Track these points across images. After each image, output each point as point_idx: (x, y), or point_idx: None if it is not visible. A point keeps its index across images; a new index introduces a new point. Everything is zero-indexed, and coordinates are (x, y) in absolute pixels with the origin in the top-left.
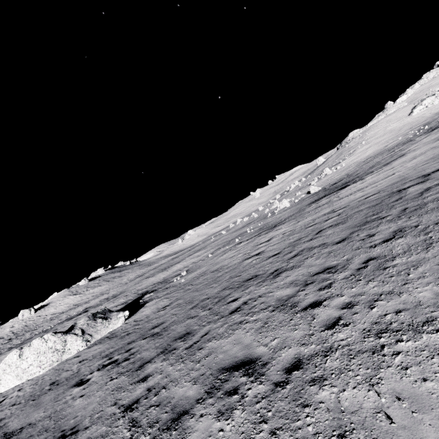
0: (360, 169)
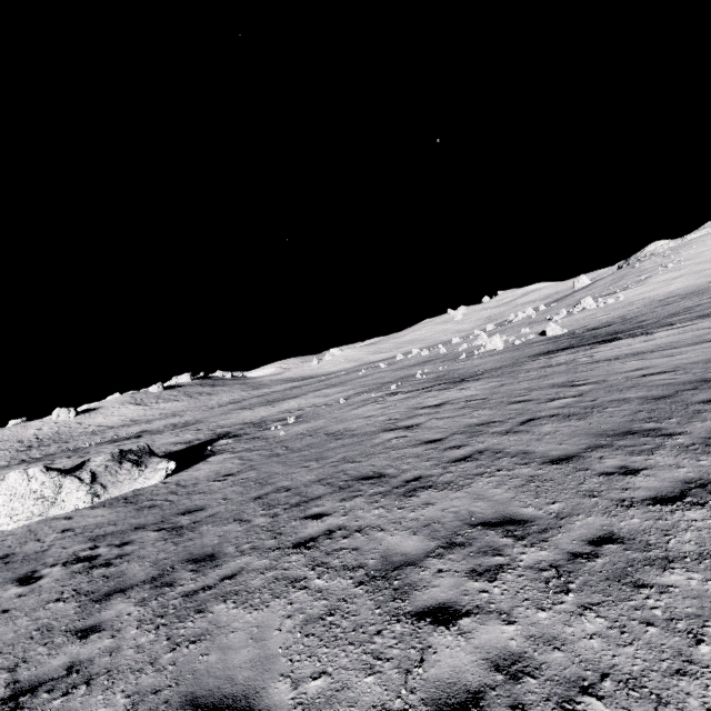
0: (650, 312)
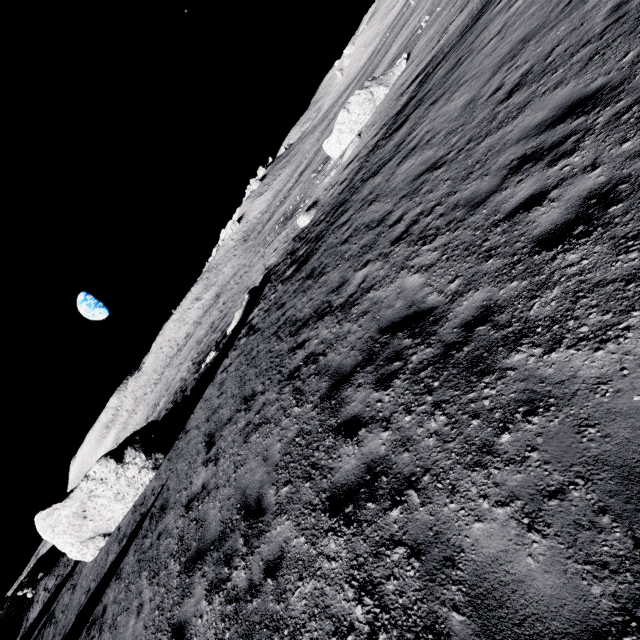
0: None
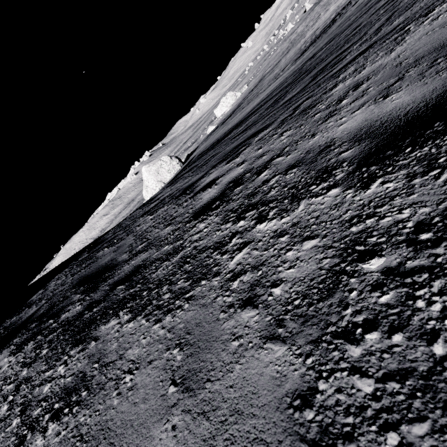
0: None
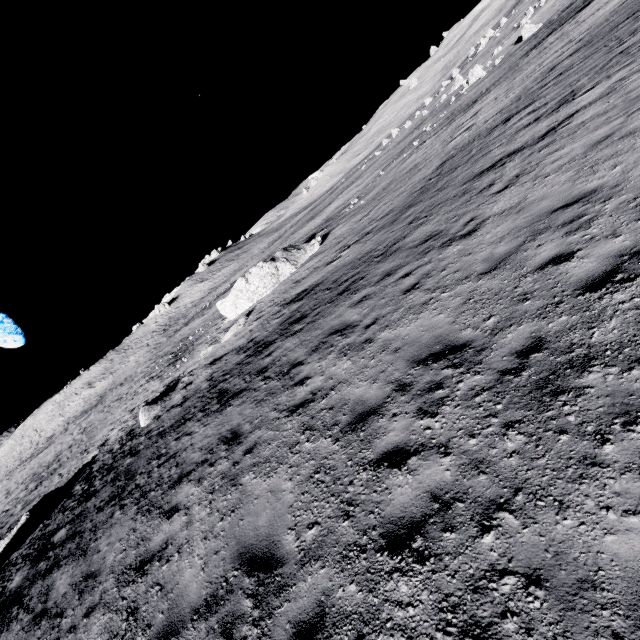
0: None
